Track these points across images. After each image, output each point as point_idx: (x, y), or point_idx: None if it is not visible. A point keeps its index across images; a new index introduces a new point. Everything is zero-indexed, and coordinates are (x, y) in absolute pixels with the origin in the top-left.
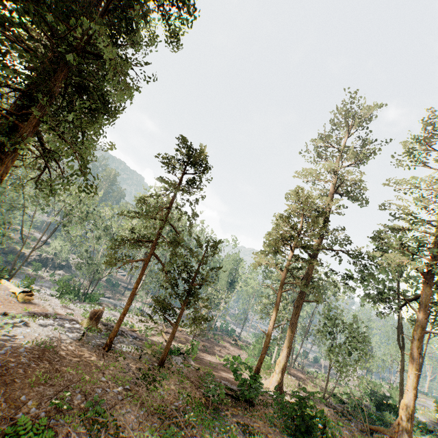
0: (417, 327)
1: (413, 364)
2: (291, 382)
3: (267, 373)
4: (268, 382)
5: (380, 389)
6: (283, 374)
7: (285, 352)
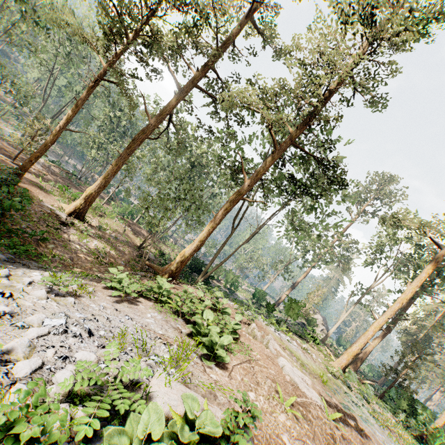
0: (237, 192)
1: (212, 222)
2: (118, 228)
3: (91, 209)
4: (69, 205)
5: (222, 271)
6: (88, 203)
7: (98, 182)
